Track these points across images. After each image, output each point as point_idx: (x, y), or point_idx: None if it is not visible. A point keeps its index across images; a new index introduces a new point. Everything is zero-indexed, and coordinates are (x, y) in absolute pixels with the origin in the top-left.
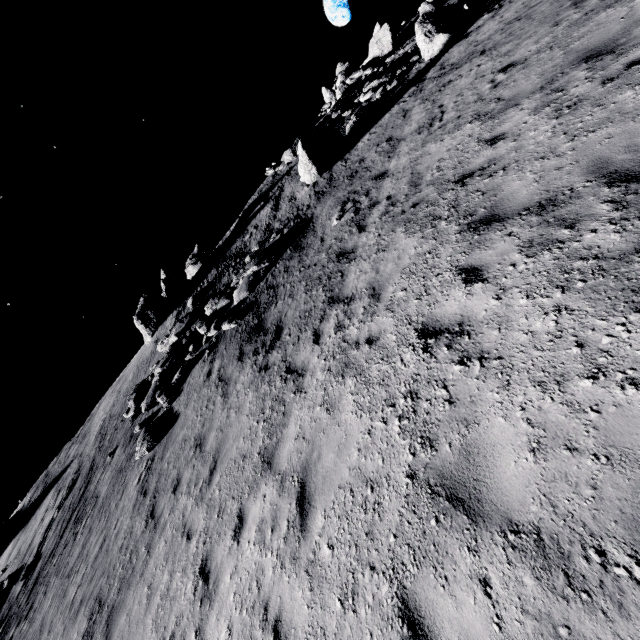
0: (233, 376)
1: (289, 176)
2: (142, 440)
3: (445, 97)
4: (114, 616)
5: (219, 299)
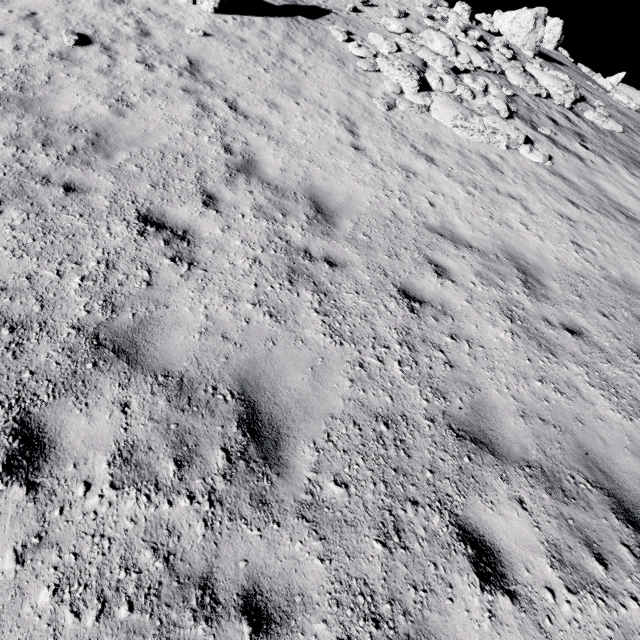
0: None
1: None
2: None
3: None
4: None
5: None
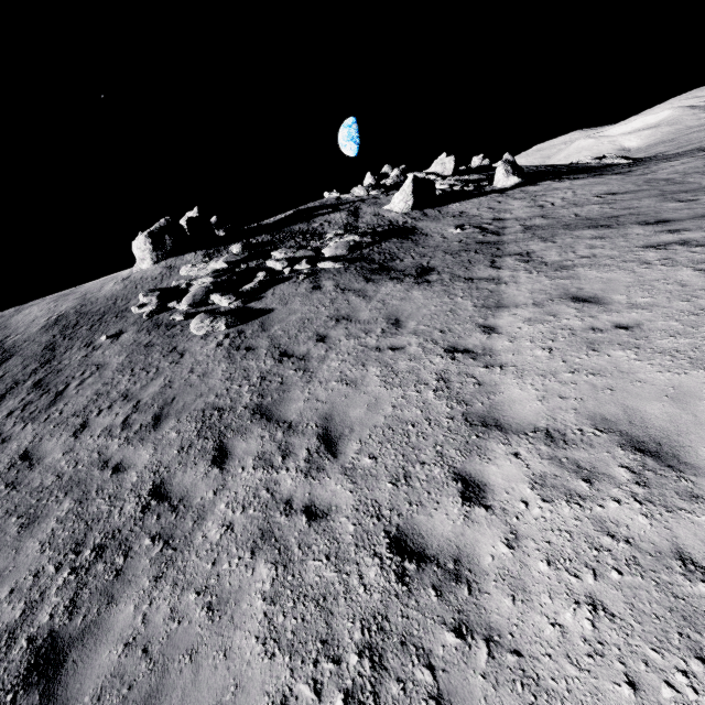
0: (368, 288)
1: (364, 203)
2: (213, 318)
3: (547, 199)
4: (272, 407)
5: (299, 250)
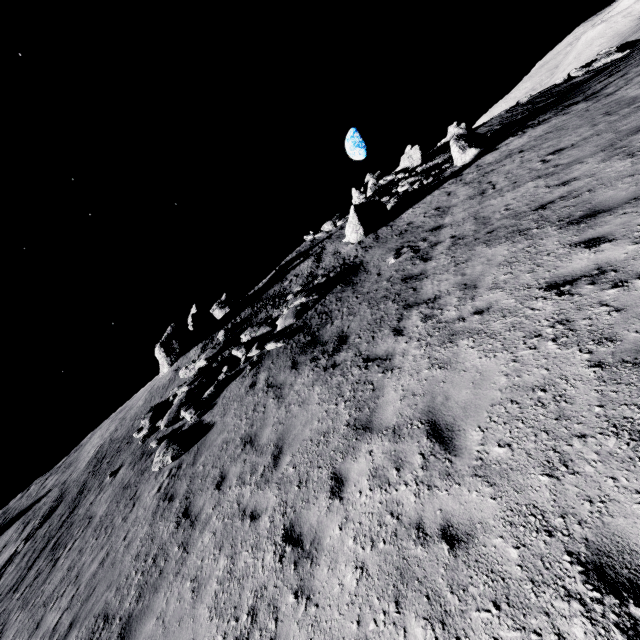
0: (287, 381)
1: (330, 239)
2: (165, 449)
3: (492, 177)
4: (133, 625)
5: (259, 327)
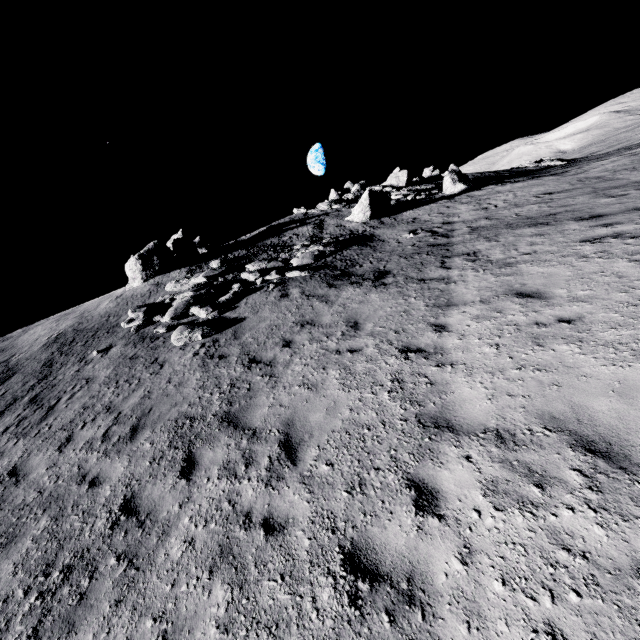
0: (330, 293)
1: (328, 216)
2: (191, 329)
3: (490, 201)
4: (239, 414)
5: (270, 262)
